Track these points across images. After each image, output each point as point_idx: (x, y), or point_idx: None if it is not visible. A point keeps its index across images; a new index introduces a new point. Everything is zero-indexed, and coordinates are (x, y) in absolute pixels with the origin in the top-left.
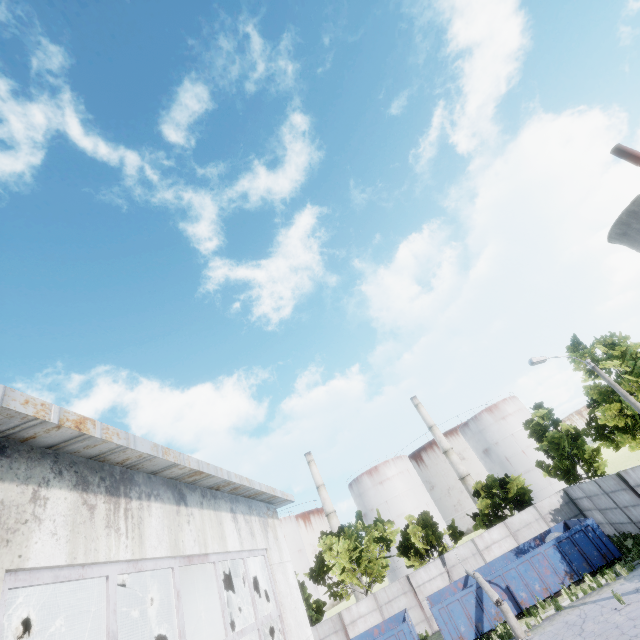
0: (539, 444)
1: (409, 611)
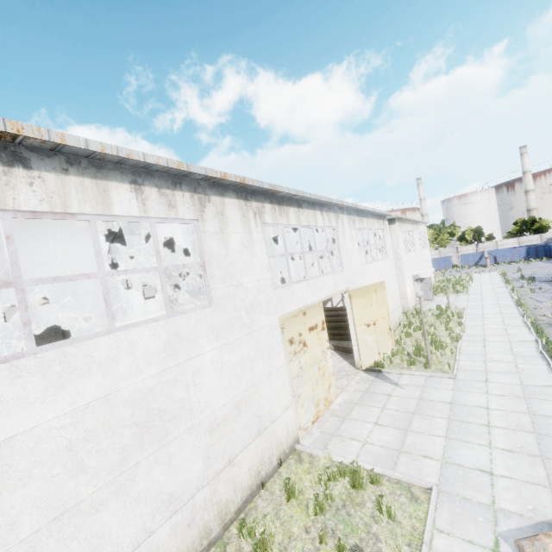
0: None
1: (452, 258)
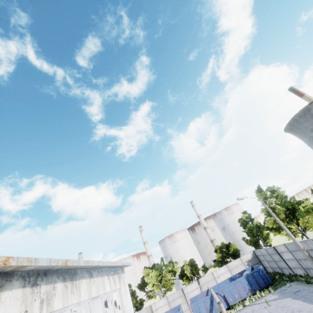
0: (244, 229)
1: (182, 305)
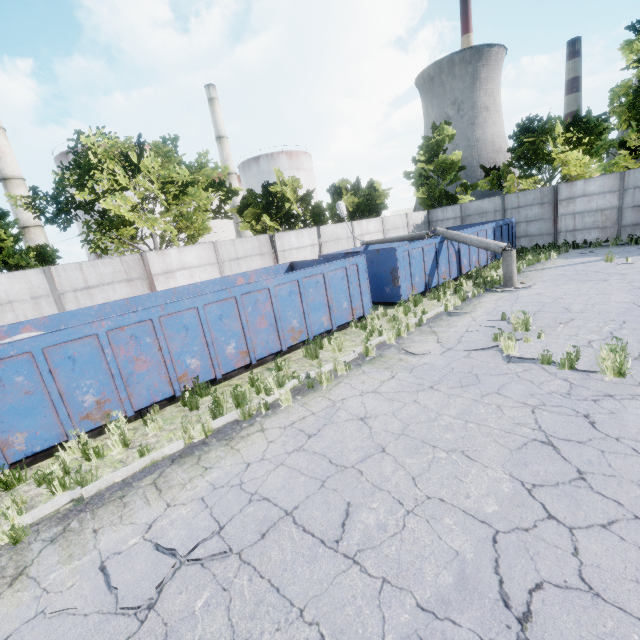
0: (420, 166)
1: None
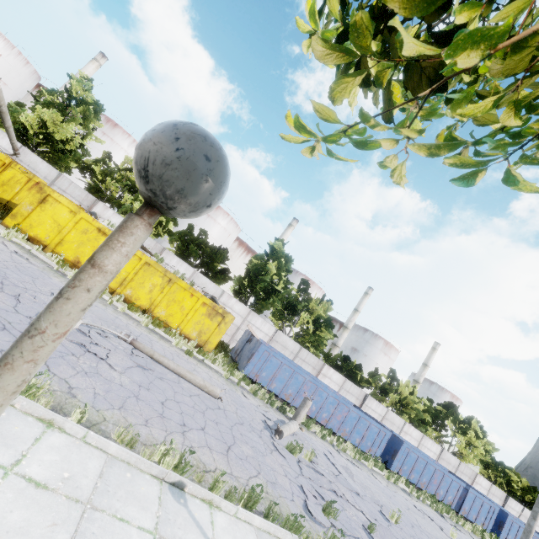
0: None
1: None
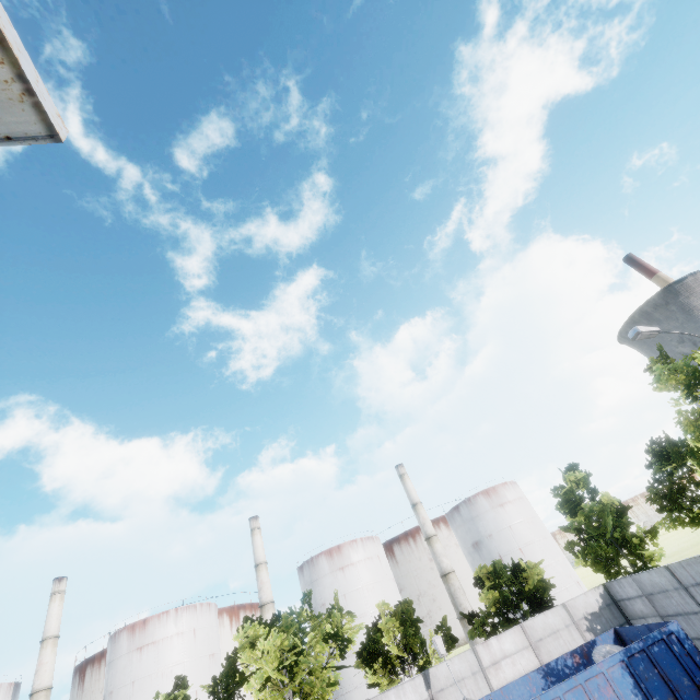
0: (569, 520)
1: None
